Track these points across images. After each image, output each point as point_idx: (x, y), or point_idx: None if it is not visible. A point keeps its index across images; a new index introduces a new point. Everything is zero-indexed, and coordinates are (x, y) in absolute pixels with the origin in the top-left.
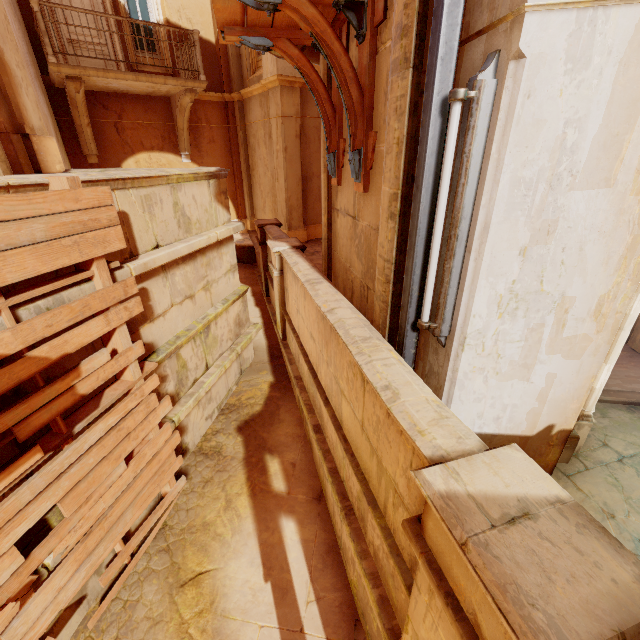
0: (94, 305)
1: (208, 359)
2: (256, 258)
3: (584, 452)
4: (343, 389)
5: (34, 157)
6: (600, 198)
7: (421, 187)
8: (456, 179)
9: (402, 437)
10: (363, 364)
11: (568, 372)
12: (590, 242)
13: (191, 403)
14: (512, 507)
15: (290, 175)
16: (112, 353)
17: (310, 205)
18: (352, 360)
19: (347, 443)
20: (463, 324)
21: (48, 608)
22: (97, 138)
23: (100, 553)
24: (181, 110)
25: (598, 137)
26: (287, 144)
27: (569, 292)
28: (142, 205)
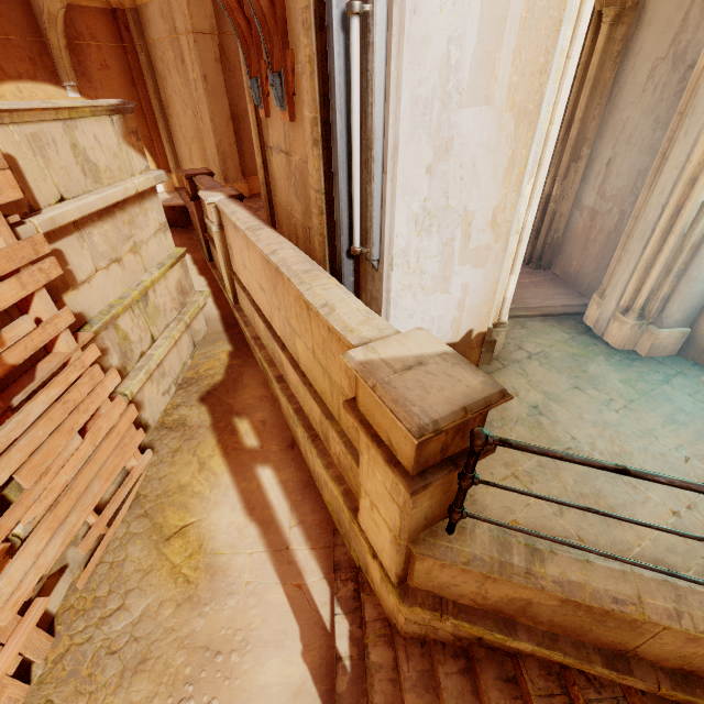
0: (0, 266)
1: (153, 331)
2: (191, 220)
3: (503, 355)
4: (295, 327)
5: None
6: (484, 115)
7: (335, 108)
8: (365, 99)
9: (340, 344)
10: (304, 291)
11: (478, 280)
12: (481, 158)
13: (142, 376)
14: (411, 361)
15: (216, 113)
16: (36, 323)
17: (247, 151)
18: (297, 294)
19: (305, 377)
20: (389, 245)
21: (30, 571)
22: None
23: (73, 522)
24: (50, 19)
25: (475, 55)
26: (206, 71)
27: (470, 206)
28: (30, 146)
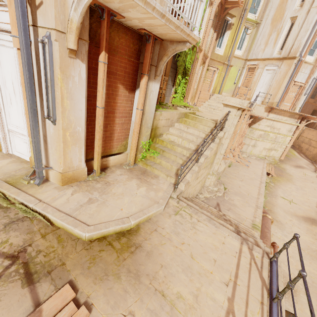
0: None
1: None
2: None
3: None
4: None
5: None
6: None
7: None
8: None
9: None
10: None
11: None
12: None
13: None
14: None
15: None
16: None
17: None
18: None
19: None
20: None
21: None
22: None
23: None
24: None
25: None
26: None
27: None
28: None
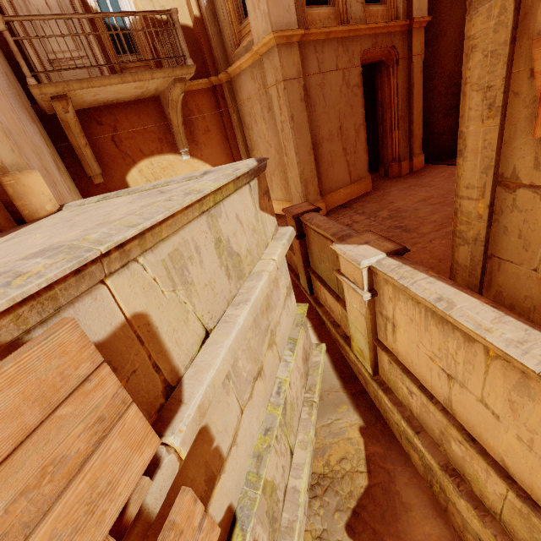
0: None
1: (290, 441)
2: None
3: None
4: None
5: (10, 204)
6: None
7: None
8: None
9: None
10: None
11: None
12: None
13: None
14: None
15: (300, 146)
16: None
17: (323, 173)
18: None
19: None
20: None
21: None
22: (98, 156)
23: None
24: (173, 105)
25: None
26: (293, 111)
27: None
28: (168, 276)
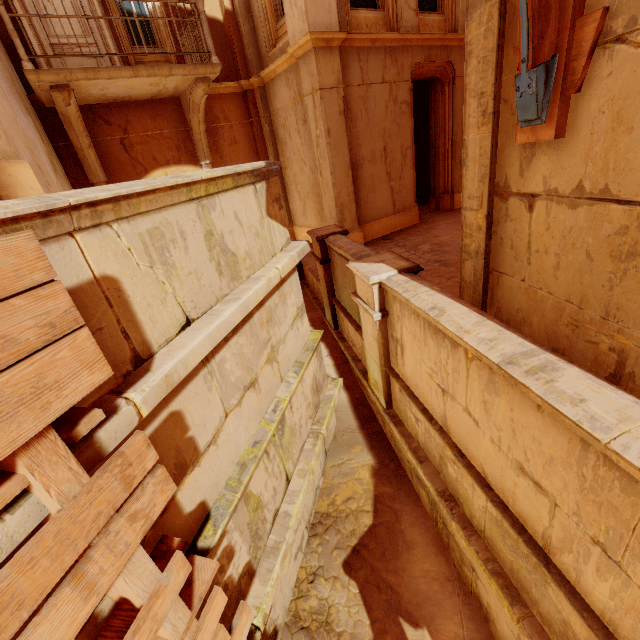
0: (33, 582)
1: (287, 467)
2: (305, 275)
3: None
4: None
5: None
6: None
7: None
8: None
9: None
10: None
11: None
12: None
13: (278, 569)
14: None
15: (337, 165)
16: (121, 600)
17: (363, 199)
18: None
19: None
20: None
21: None
22: (103, 161)
23: None
24: (194, 109)
25: None
26: (330, 125)
27: None
28: (145, 251)
